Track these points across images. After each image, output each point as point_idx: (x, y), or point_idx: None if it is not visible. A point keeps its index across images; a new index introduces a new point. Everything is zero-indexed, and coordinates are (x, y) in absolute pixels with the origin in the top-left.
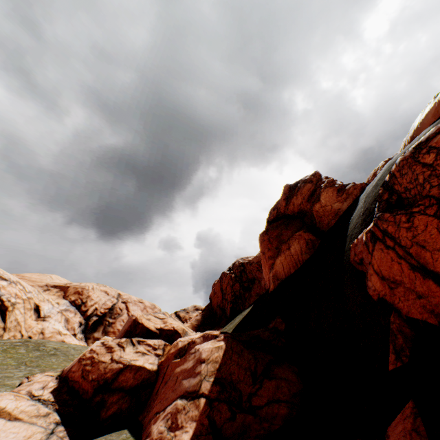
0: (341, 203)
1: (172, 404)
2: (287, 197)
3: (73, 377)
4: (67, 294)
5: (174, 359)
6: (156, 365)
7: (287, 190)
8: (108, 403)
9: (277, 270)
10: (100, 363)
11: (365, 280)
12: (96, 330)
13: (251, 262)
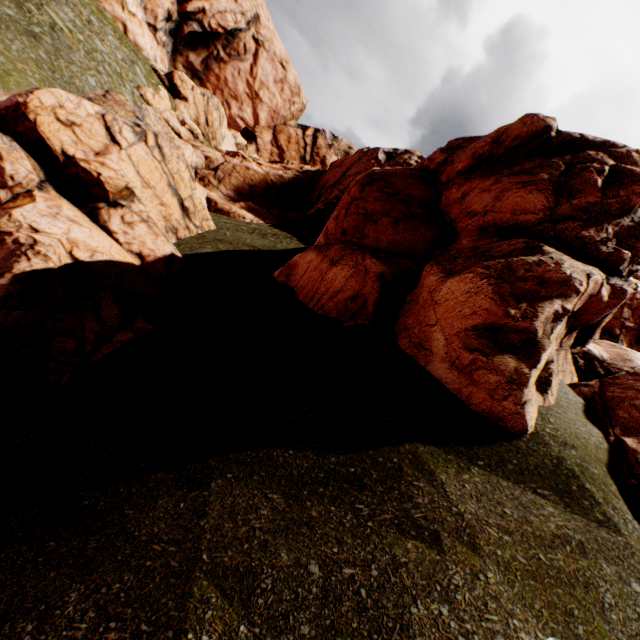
0: (444, 354)
1: None
2: (487, 157)
3: None
4: None
5: None
6: None
7: (515, 138)
8: None
9: (299, 265)
10: None
11: None
12: (195, 50)
13: None
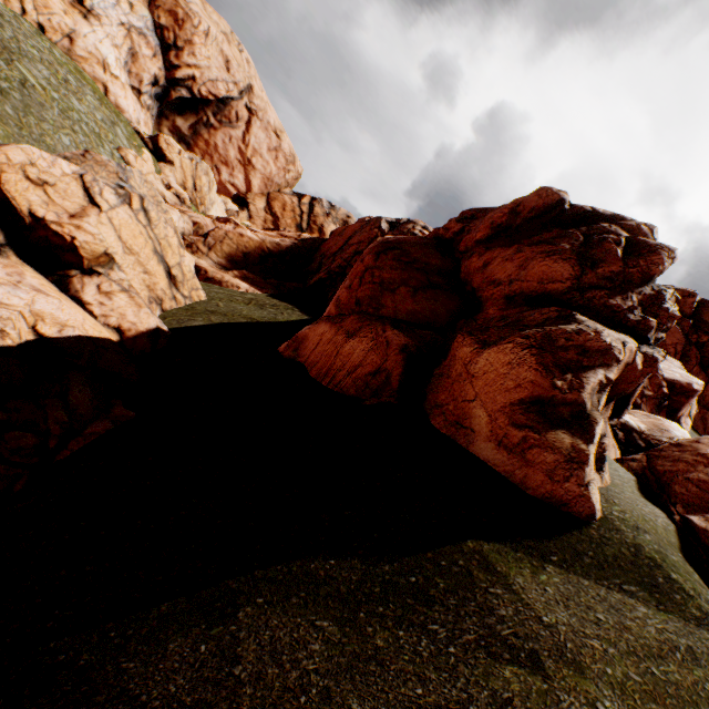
0: (488, 432)
1: None
2: (506, 227)
3: None
4: (158, 3)
5: None
6: None
7: (532, 209)
8: None
9: (309, 338)
10: None
11: None
12: (183, 115)
13: None
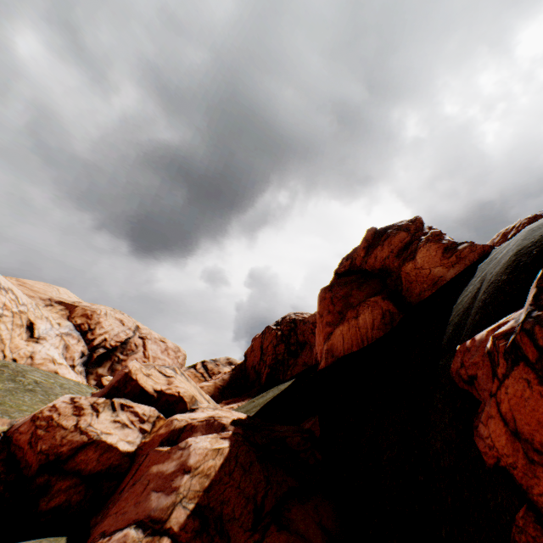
0: (445, 269)
1: (123, 532)
2: (368, 245)
3: (18, 439)
4: (73, 315)
5: (160, 446)
6: (136, 446)
7: (371, 235)
8: (53, 490)
9: (334, 343)
10: (58, 428)
11: (472, 415)
12: (101, 365)
13: (306, 320)
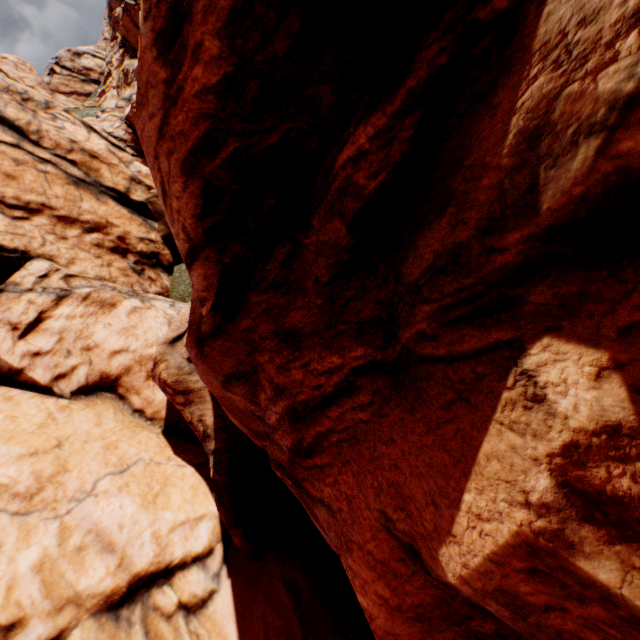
0: None
1: None
2: None
3: None
4: None
5: None
6: None
7: None
8: None
9: None
10: None
11: None
12: None
13: None
